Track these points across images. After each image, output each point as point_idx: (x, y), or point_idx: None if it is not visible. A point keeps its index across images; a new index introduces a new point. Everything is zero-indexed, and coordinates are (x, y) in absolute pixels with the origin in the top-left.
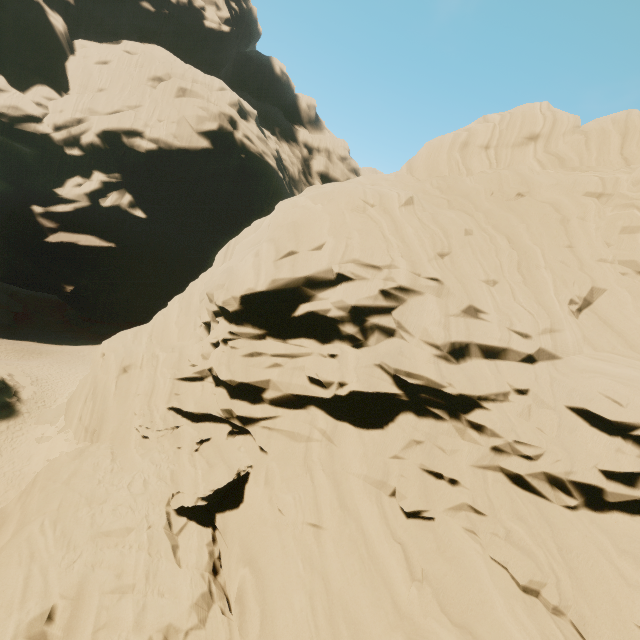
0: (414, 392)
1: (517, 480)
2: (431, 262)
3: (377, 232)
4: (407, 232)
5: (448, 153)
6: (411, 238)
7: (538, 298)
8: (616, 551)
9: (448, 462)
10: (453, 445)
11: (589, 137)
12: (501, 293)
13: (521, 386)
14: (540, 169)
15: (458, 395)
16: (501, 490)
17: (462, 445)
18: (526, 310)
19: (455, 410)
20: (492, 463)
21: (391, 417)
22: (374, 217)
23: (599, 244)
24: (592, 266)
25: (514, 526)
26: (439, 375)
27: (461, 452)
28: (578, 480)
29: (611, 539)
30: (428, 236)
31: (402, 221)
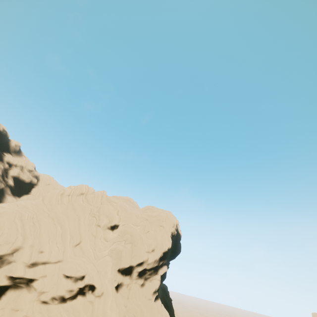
0: (15, 280)
1: (44, 301)
2: (32, 236)
3: (15, 228)
4: (27, 227)
5: (57, 196)
6: (27, 229)
7: (64, 243)
8: (64, 311)
9: (22, 302)
10: (25, 296)
11: (95, 196)
12: (53, 243)
13: (50, 270)
14: (82, 203)
15: (29, 277)
16: (38, 306)
17: (29, 295)
18: (58, 247)
19: (28, 283)
20: (37, 297)
21: (4, 293)
22: (16, 222)
23: (86, 226)
24: (83, 232)
25: (38, 316)
26: (25, 272)
27: (28, 297)
28: (58, 293)
29: (64, 308)
30: (33, 228)
31: (26, 224)
